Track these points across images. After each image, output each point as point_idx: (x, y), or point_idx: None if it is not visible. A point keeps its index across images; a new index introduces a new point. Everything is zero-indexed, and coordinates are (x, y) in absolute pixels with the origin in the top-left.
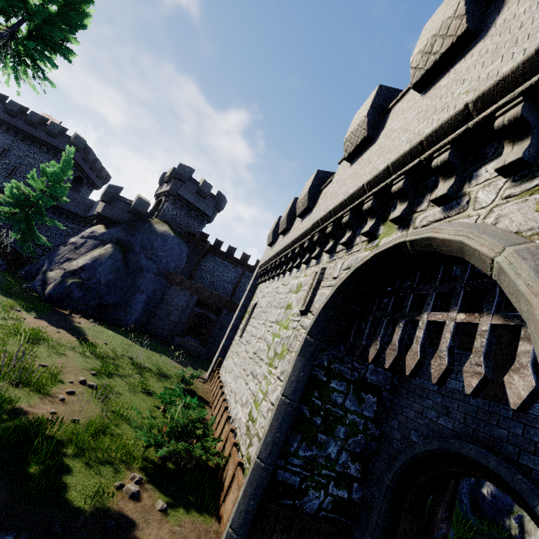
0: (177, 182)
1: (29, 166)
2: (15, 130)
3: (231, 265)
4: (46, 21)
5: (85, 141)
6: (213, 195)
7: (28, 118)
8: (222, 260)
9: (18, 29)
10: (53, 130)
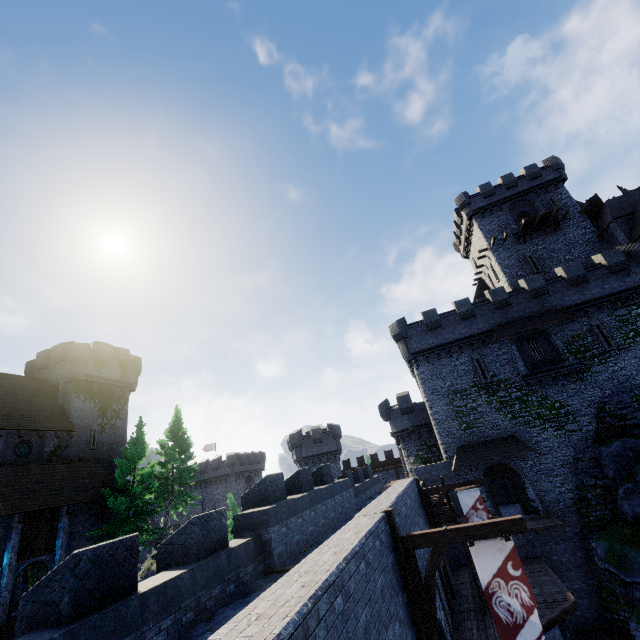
0: (297, 450)
1: (219, 501)
2: (199, 483)
3: (383, 473)
4: (180, 471)
5: (234, 455)
6: (326, 432)
7: (200, 470)
8: (373, 474)
9: (173, 486)
10: (215, 465)
